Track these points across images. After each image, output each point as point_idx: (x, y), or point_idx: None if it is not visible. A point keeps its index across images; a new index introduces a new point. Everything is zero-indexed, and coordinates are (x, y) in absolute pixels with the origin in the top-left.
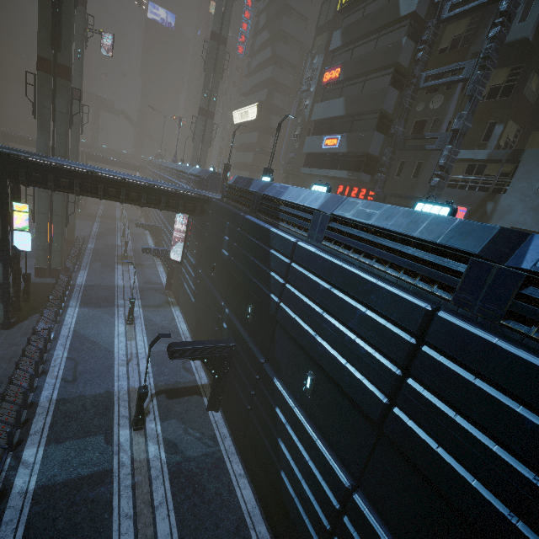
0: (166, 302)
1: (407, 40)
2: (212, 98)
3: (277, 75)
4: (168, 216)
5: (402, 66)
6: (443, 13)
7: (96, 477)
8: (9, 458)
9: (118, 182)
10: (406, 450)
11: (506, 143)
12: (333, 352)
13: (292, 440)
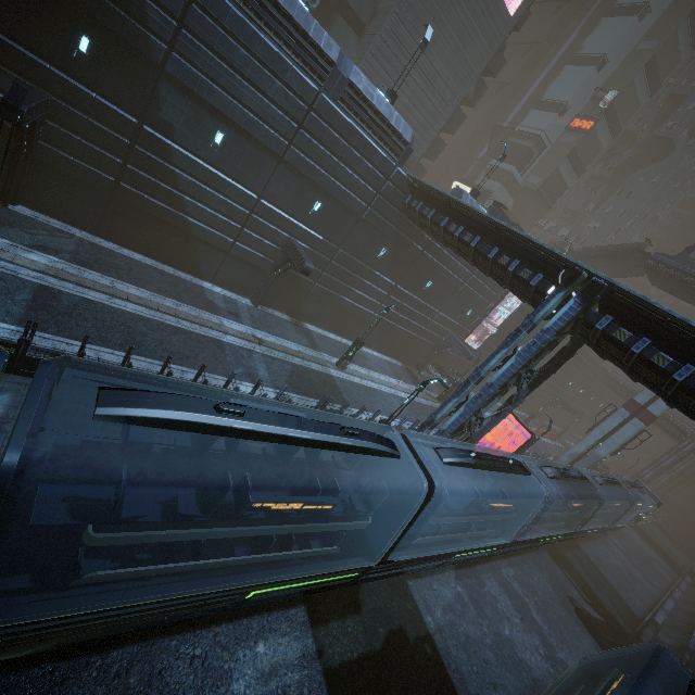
0: None
1: None
2: None
3: None
4: None
5: None
6: None
7: (42, 295)
8: None
9: None
10: (296, 167)
11: None
12: (251, 114)
13: (204, 189)
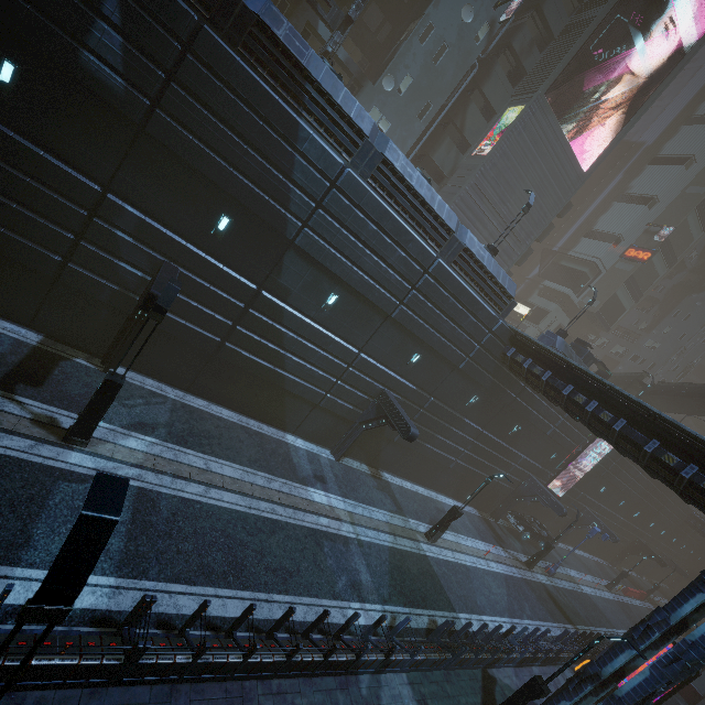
0: None
1: None
2: None
3: None
4: None
5: None
6: None
7: (141, 506)
8: (6, 628)
9: None
10: (403, 323)
11: None
12: (368, 279)
13: (307, 346)
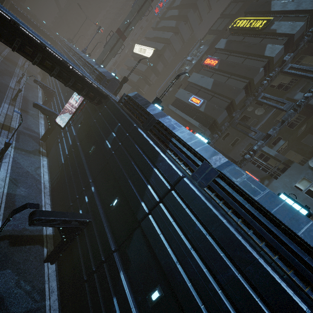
0: (37, 151)
1: (263, 70)
2: (129, 28)
3: (173, 40)
4: (64, 87)
5: (253, 82)
6: (285, 68)
7: None
8: None
9: (38, 45)
10: None
11: (279, 150)
12: (191, 288)
13: None
